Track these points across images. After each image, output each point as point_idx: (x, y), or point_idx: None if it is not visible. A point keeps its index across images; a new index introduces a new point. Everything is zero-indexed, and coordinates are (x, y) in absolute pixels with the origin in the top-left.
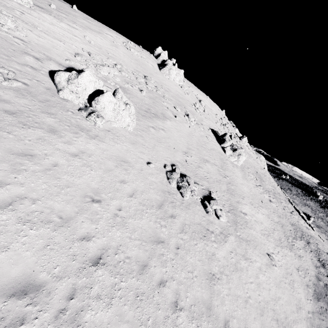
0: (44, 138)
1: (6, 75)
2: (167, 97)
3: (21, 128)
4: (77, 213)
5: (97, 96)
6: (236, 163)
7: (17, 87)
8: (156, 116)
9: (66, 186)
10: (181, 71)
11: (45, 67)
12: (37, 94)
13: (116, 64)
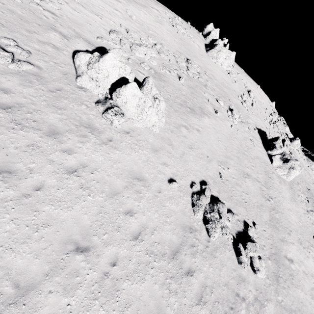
0: (37, 143)
1: (18, 56)
2: (210, 86)
3: (10, 130)
4: (45, 276)
5: (119, 87)
6: (284, 177)
7: (26, 72)
8: (192, 111)
9: (44, 225)
10: (232, 54)
11: (70, 46)
12: (49, 80)
13: (156, 44)
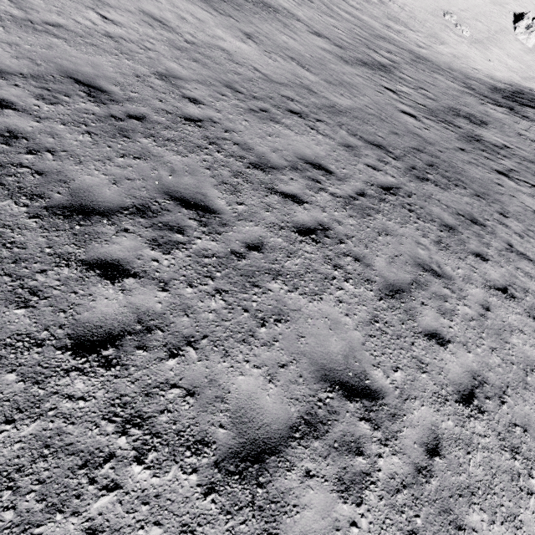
0: None
1: None
2: None
3: None
4: None
5: None
6: (524, 42)
7: None
8: None
9: None
10: None
11: None
12: None
13: None
